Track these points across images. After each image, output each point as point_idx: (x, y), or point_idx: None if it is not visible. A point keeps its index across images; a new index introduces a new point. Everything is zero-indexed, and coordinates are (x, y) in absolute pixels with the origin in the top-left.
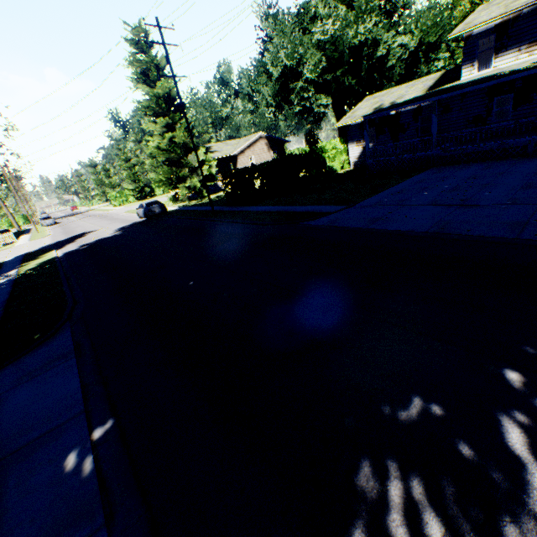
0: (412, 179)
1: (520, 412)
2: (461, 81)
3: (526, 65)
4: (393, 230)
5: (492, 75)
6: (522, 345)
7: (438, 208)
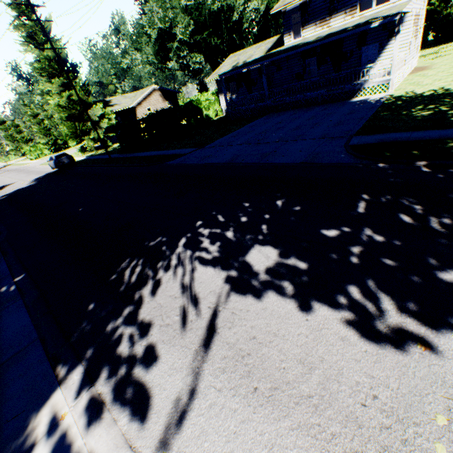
0: (249, 125)
1: (191, 234)
2: (283, 47)
3: (314, 38)
4: (210, 163)
5: (297, 44)
6: (213, 211)
7: (243, 146)
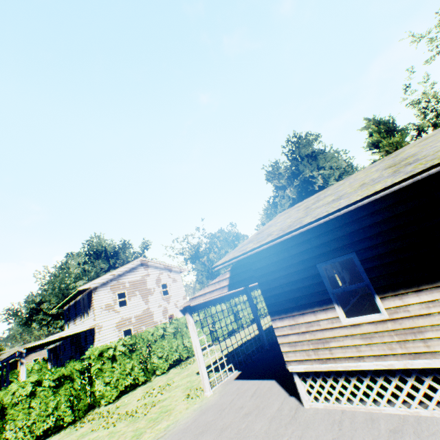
0: None
1: None
2: None
3: None
4: None
5: None
6: None
7: None
